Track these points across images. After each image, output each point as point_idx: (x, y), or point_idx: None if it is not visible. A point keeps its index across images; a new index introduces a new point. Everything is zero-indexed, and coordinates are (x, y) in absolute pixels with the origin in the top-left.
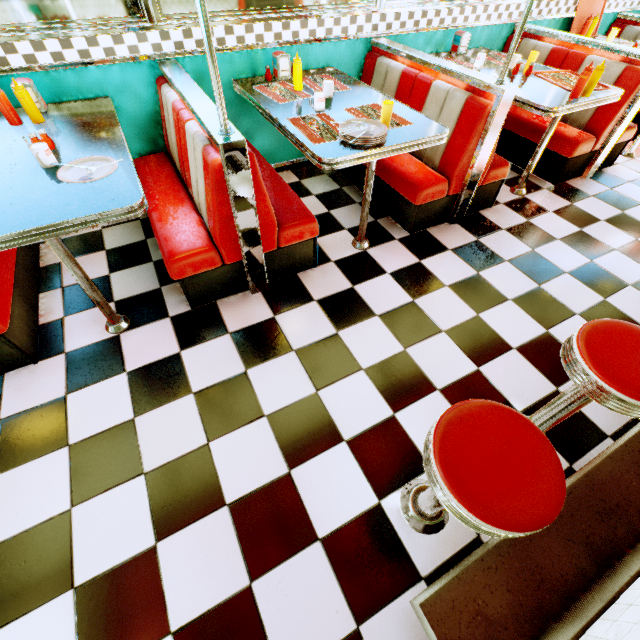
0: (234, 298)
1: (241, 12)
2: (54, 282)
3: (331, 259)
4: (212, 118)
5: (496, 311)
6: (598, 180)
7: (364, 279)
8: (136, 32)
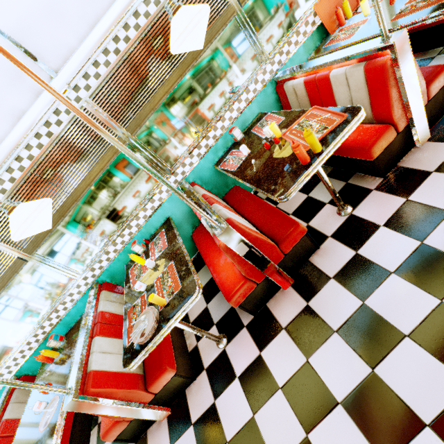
0: (154, 426)
1: (107, 242)
2: (96, 419)
3: (204, 366)
4: (74, 368)
5: (325, 427)
6: (439, 138)
7: (221, 389)
8: (75, 287)
